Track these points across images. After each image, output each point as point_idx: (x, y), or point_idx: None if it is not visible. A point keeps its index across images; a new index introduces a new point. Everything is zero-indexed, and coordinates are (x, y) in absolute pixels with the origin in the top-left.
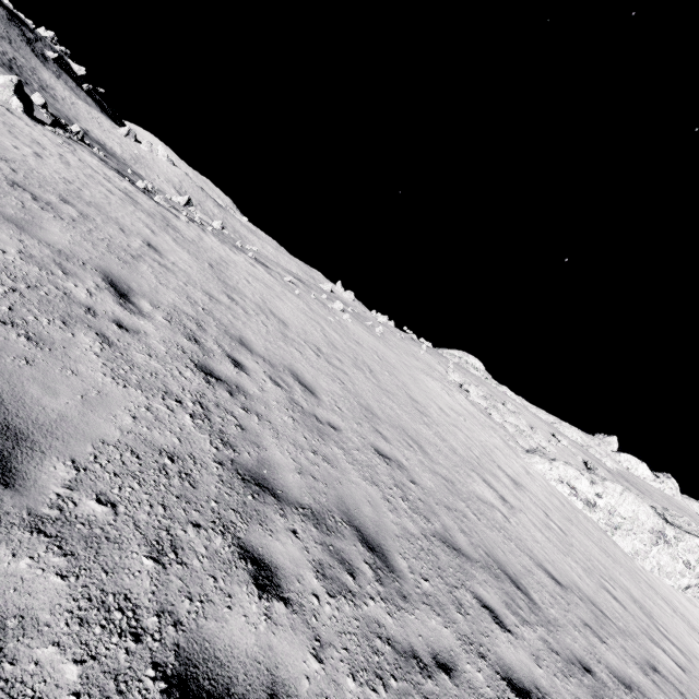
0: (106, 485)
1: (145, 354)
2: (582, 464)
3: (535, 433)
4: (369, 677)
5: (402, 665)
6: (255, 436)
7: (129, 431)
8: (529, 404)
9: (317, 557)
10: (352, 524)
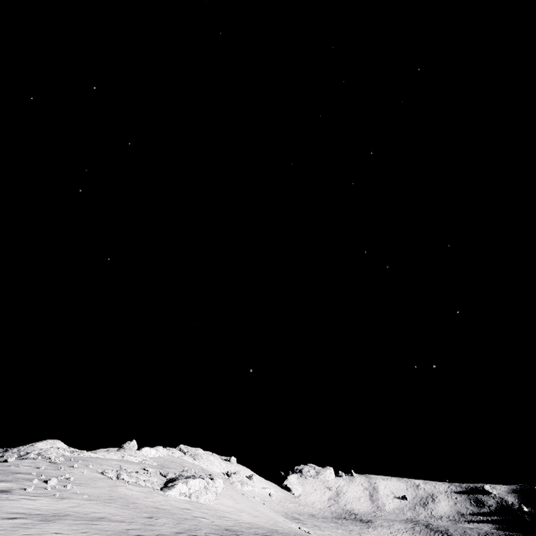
0: None
1: None
2: (161, 475)
3: (148, 476)
4: None
5: None
6: None
7: None
8: (103, 453)
9: None
10: None
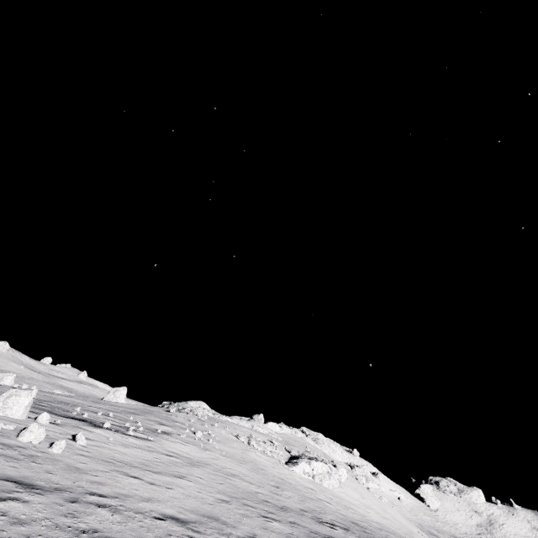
0: None
1: None
2: (285, 450)
3: (274, 448)
4: None
5: None
6: None
7: None
8: (237, 420)
9: None
10: None
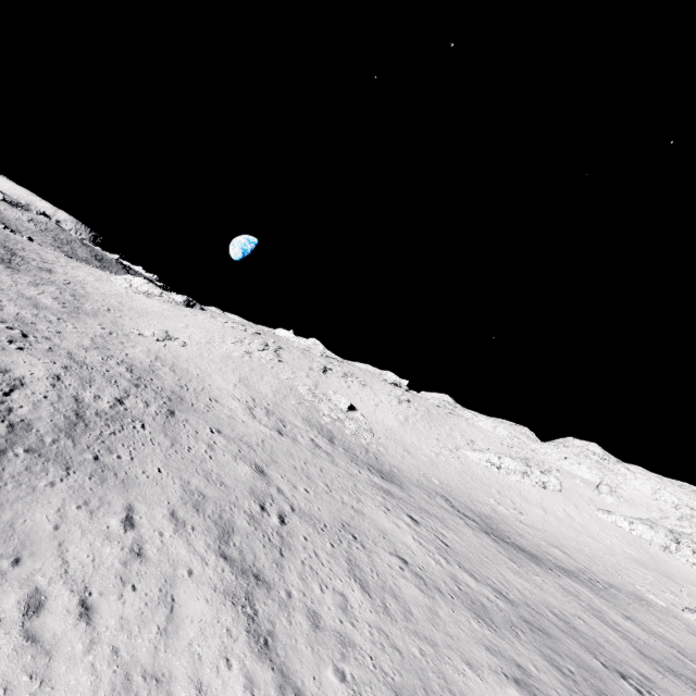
0: None
1: None
2: None
3: None
4: None
5: None
6: None
7: None
8: None
9: None
10: None
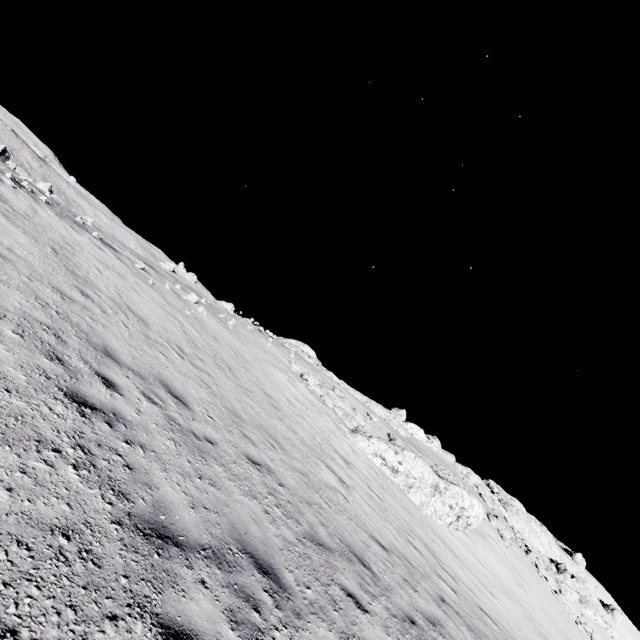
0: None
1: (2, 389)
2: (387, 436)
3: (356, 414)
4: None
5: None
6: (144, 474)
7: (8, 513)
8: (349, 387)
9: (227, 603)
10: (246, 551)
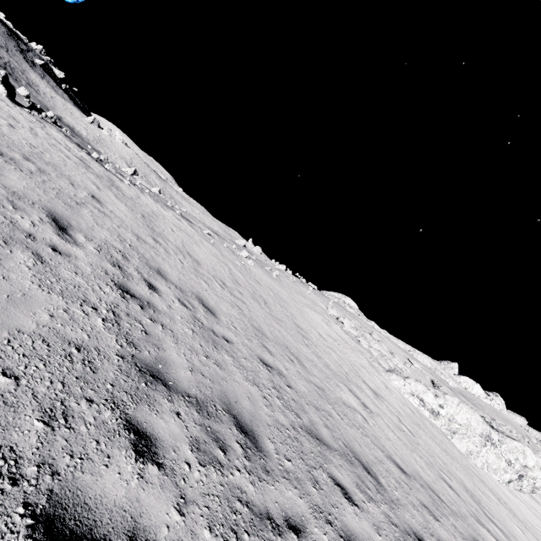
0: (14, 363)
1: (72, 272)
2: (430, 383)
3: (394, 357)
4: (225, 531)
5: (256, 524)
6: (156, 340)
7: (44, 325)
8: (391, 336)
9: (194, 434)
10: (230, 413)
